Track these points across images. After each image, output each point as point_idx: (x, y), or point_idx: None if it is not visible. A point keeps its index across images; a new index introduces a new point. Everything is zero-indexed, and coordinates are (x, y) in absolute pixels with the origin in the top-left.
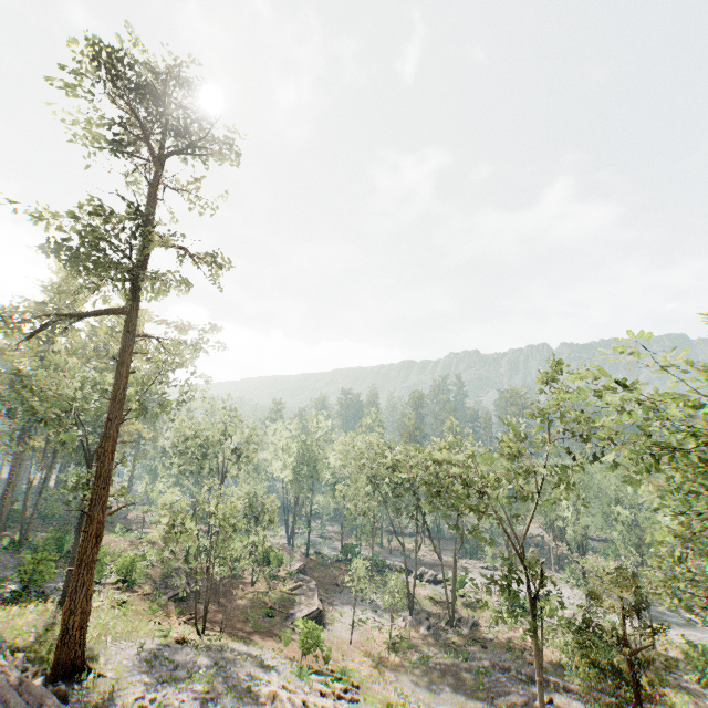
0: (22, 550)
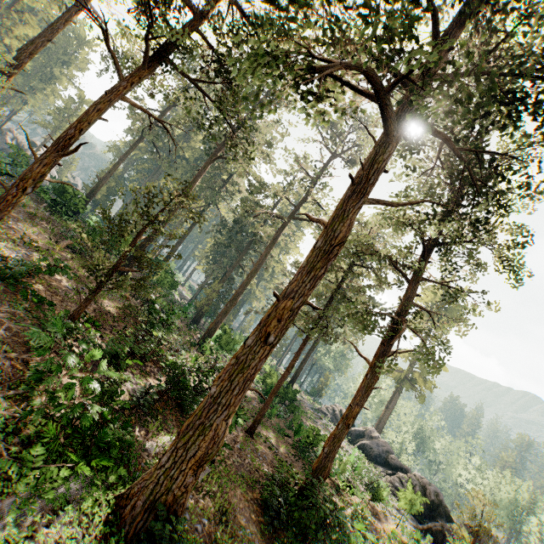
0: None
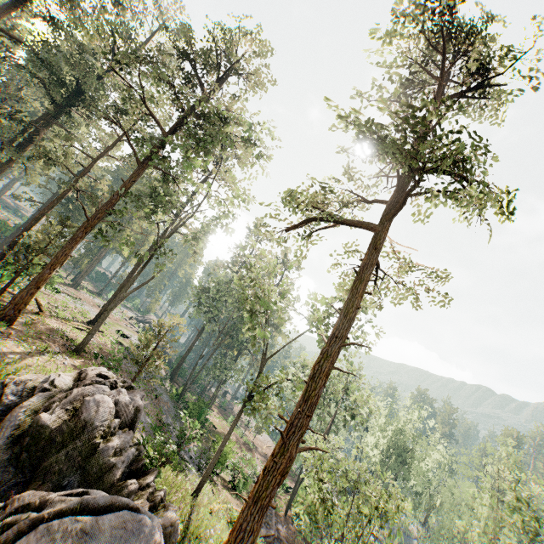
0: (179, 403)
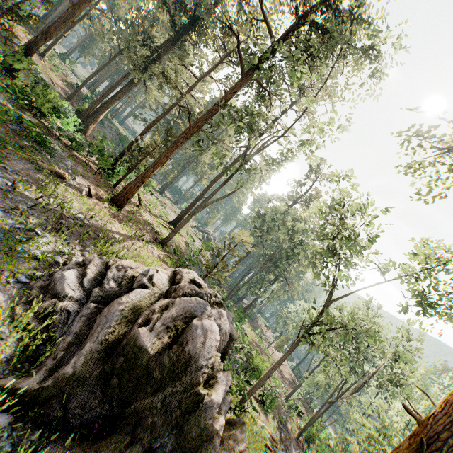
0: None
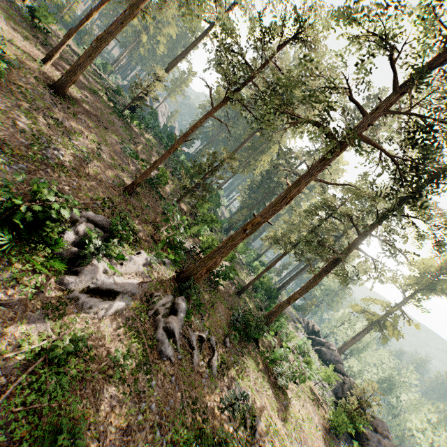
0: None
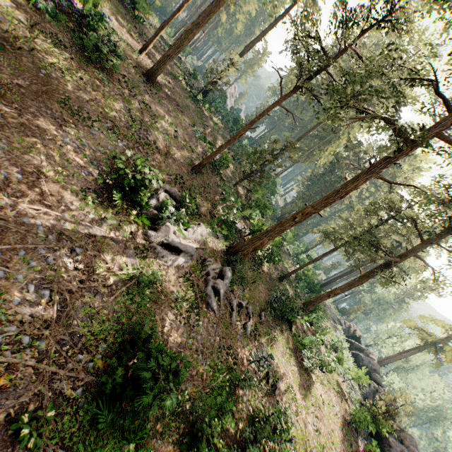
0: None
